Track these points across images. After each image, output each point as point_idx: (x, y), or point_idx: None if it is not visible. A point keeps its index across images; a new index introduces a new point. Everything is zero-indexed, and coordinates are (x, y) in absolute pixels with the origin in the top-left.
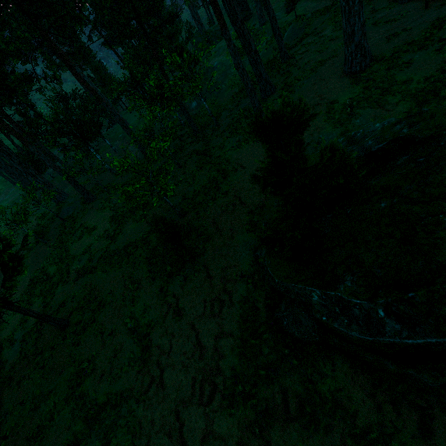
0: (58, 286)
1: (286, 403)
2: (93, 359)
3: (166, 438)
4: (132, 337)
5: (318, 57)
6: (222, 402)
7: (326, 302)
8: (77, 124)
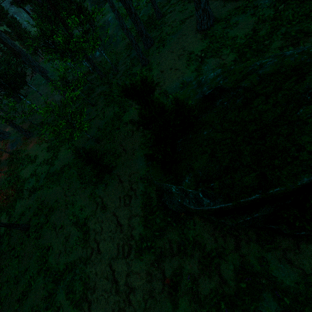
0: (16, 202)
1: (171, 247)
2: (51, 245)
3: (105, 280)
4: (76, 227)
5: (180, 16)
6: (135, 254)
7: (178, 192)
8: (3, 77)
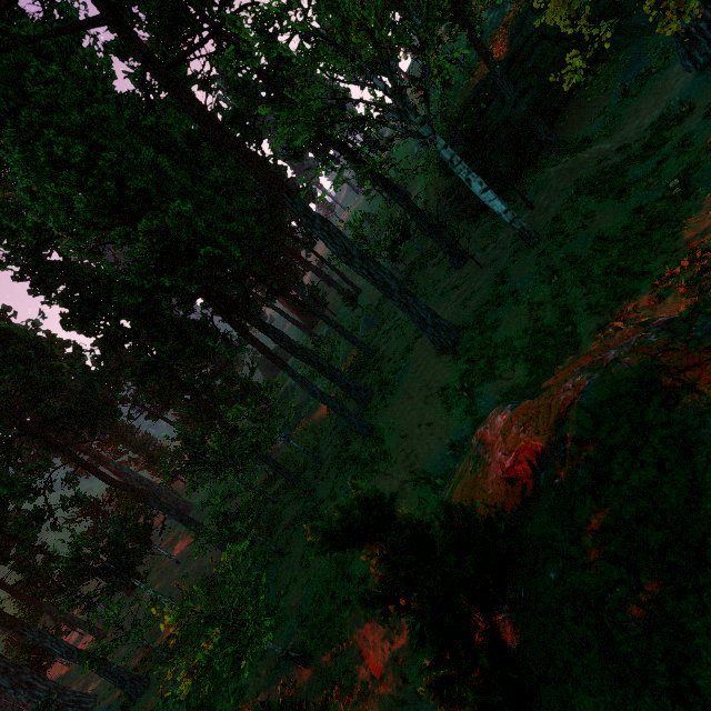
0: None
1: None
2: None
3: None
4: None
5: (403, 342)
6: None
7: None
8: (110, 551)
